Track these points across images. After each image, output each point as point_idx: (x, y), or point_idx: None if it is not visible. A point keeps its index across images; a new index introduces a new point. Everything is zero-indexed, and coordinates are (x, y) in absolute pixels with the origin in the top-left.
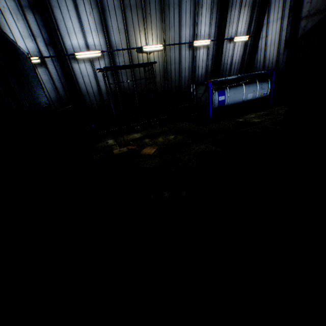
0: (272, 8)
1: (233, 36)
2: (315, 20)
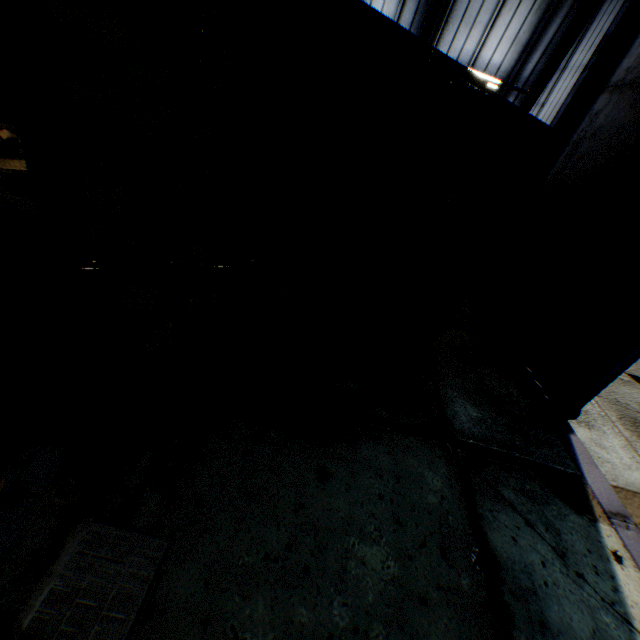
0: (592, 30)
1: (463, 60)
2: (620, 104)
